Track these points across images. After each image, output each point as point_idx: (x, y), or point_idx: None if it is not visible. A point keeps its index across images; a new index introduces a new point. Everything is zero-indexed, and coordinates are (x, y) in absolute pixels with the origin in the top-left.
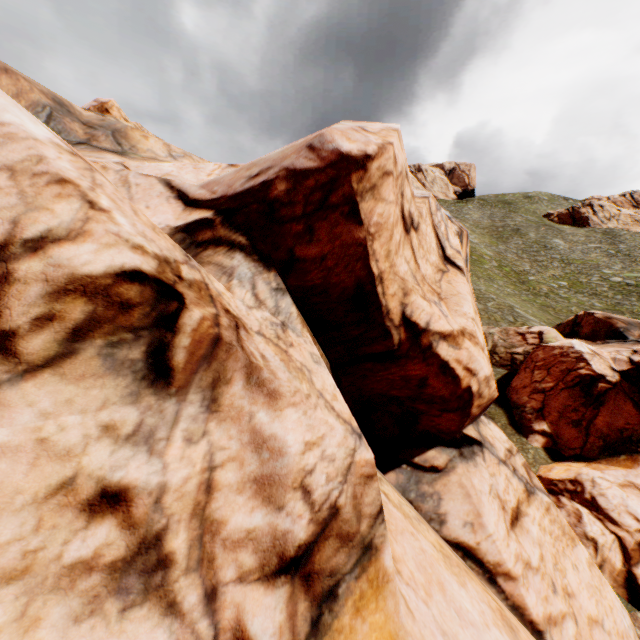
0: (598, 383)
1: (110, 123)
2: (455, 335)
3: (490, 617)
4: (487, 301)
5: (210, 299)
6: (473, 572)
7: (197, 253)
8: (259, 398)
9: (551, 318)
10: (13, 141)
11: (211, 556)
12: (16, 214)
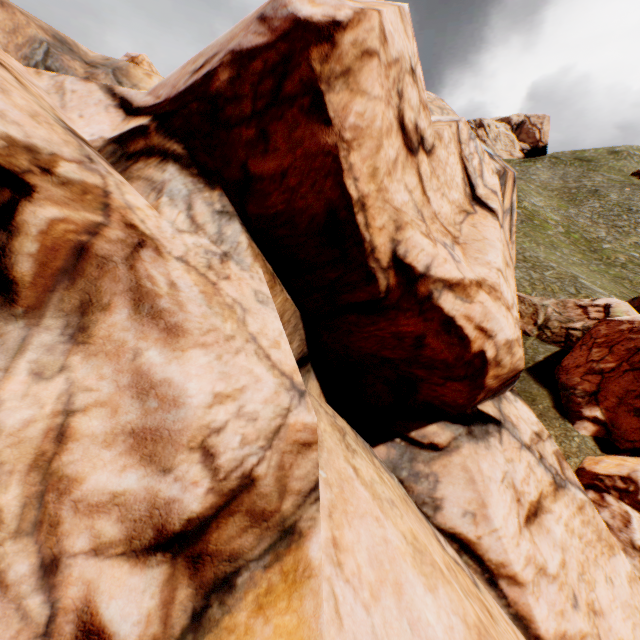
0: None
1: (113, 62)
2: (466, 285)
3: (461, 636)
4: (545, 270)
5: (101, 207)
6: (468, 569)
7: (127, 167)
8: (151, 333)
9: (625, 291)
10: None
11: (55, 520)
12: None
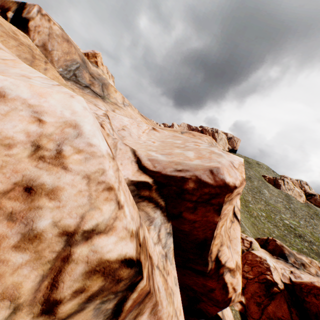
0: (274, 287)
1: (102, 78)
2: (235, 270)
3: None
4: None
5: (146, 252)
6: None
7: (138, 201)
8: None
9: (255, 232)
10: (93, 157)
11: None
12: (84, 211)
